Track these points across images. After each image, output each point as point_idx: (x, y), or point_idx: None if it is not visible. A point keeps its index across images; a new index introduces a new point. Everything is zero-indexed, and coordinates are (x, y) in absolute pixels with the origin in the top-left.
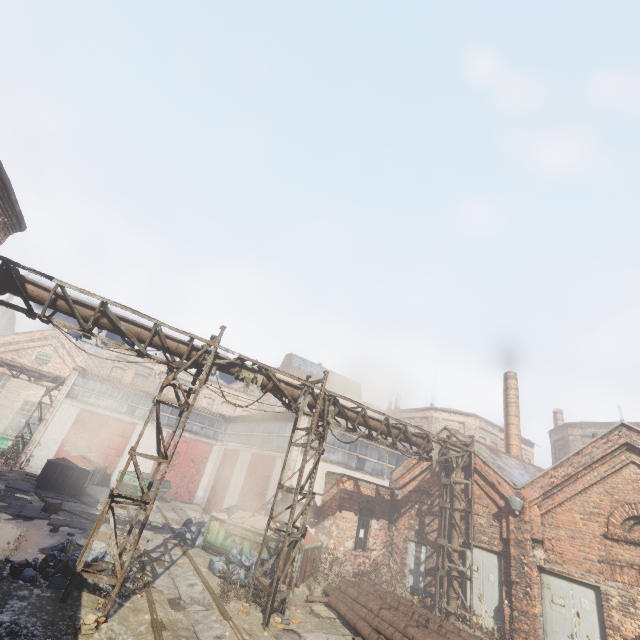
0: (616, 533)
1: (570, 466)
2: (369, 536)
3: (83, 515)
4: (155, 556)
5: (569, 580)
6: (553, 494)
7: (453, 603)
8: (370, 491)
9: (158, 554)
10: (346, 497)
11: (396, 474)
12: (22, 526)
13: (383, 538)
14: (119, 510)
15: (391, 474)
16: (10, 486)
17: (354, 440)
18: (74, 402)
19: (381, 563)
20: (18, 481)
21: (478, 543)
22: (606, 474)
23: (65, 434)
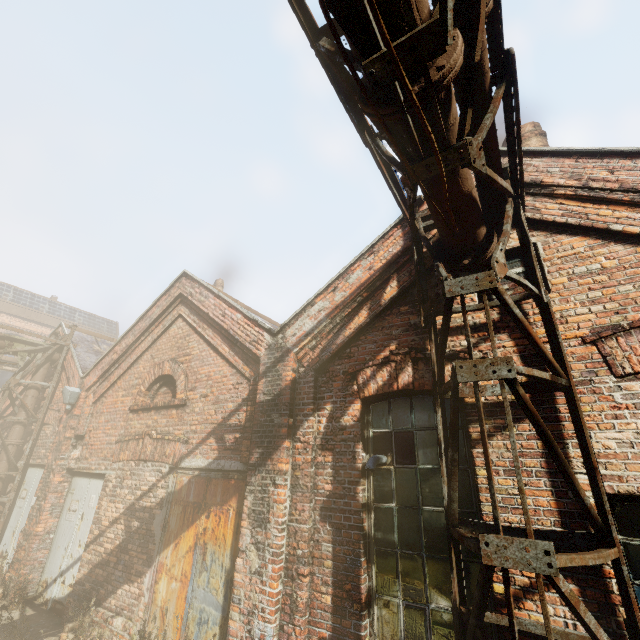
0: (139, 402)
1: (132, 335)
2: None
3: None
4: None
5: (91, 476)
6: (111, 374)
7: None
8: None
9: None
10: None
11: None
12: None
13: None
14: None
15: None
16: None
17: None
18: None
19: None
20: None
21: (35, 460)
22: (157, 336)
23: None
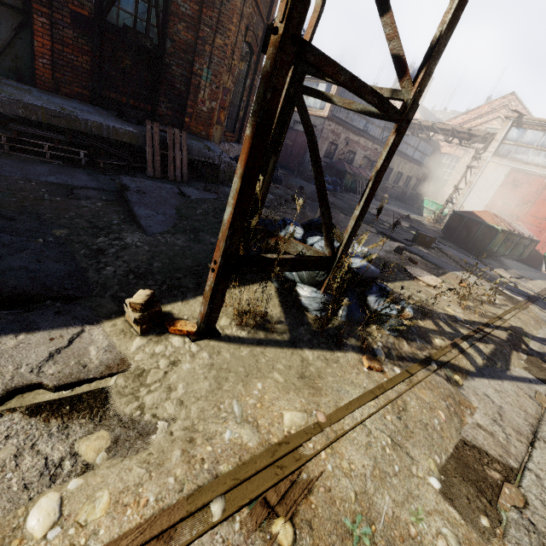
0: None
1: None
2: None
3: (461, 263)
4: (534, 348)
5: None
6: None
7: None
8: None
9: (545, 350)
10: None
11: None
12: (372, 238)
13: None
14: (527, 284)
15: None
16: (412, 226)
17: None
18: (502, 161)
19: None
20: (428, 229)
21: None
22: None
23: (489, 199)
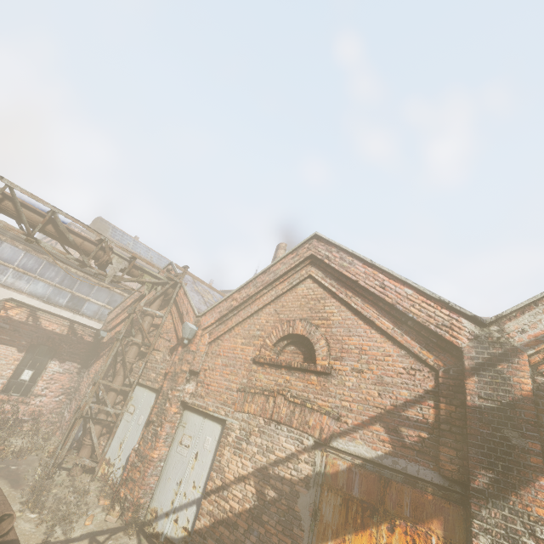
0: (265, 356)
1: (253, 286)
2: (40, 379)
3: None
4: None
5: (205, 416)
6: (228, 319)
7: (84, 452)
8: (59, 327)
9: None
10: (7, 327)
11: (112, 315)
12: None
13: (65, 383)
14: None
15: (108, 316)
16: None
17: (72, 274)
18: None
19: (51, 412)
20: None
21: (145, 381)
22: (282, 292)
23: None
